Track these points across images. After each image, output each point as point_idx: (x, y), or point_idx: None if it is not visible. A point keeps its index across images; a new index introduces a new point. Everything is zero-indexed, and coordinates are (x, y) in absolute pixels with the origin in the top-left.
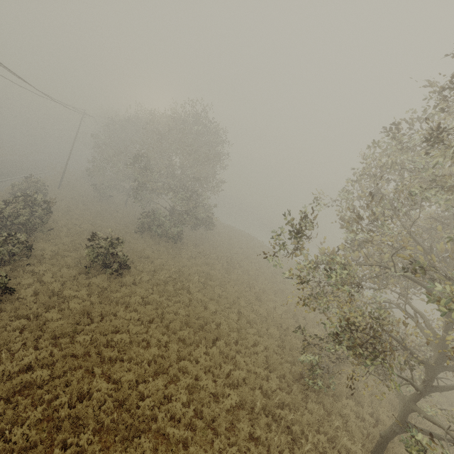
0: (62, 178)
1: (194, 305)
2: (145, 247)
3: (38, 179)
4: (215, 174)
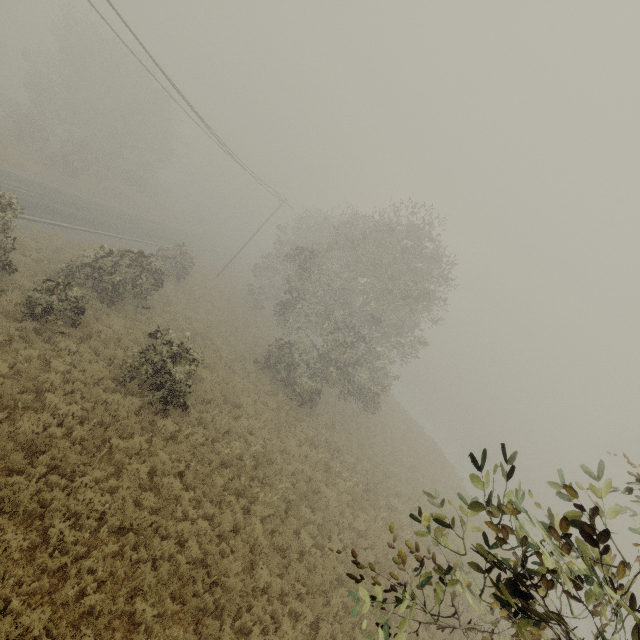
0: (226, 266)
1: (235, 544)
2: (251, 389)
3: (187, 251)
4: (414, 327)
